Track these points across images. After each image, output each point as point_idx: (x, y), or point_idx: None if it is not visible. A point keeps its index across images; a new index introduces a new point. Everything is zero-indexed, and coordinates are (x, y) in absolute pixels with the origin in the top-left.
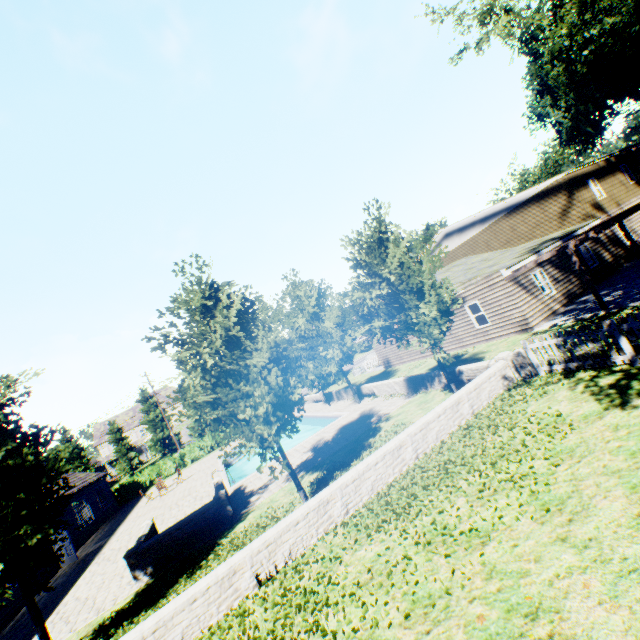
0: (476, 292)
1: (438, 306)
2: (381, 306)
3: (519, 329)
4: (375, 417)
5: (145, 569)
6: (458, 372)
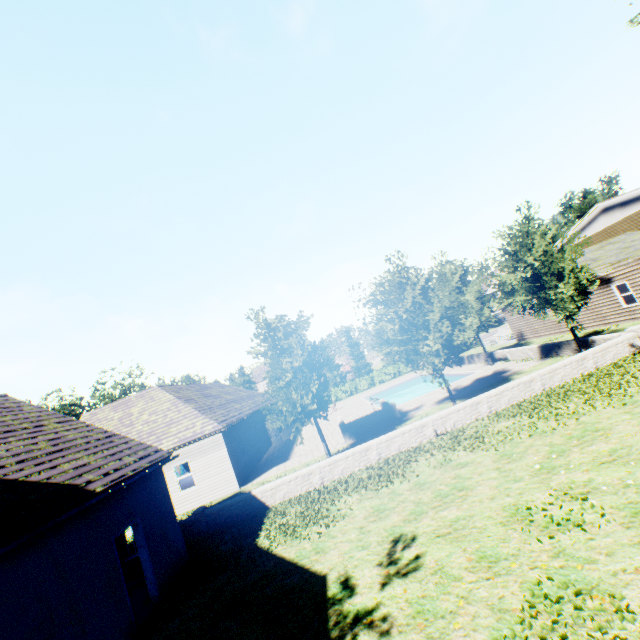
0: (625, 273)
1: (575, 287)
2: (523, 285)
3: None
4: (508, 373)
5: (350, 436)
6: (590, 341)
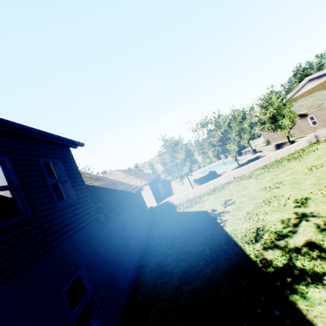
0: (313, 112)
1: (289, 120)
2: (268, 120)
3: None
4: (261, 156)
5: (198, 183)
6: (295, 141)
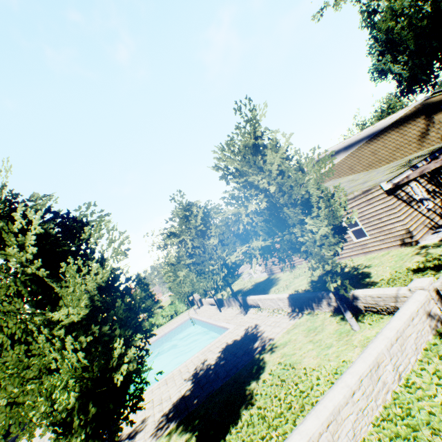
0: (353, 207)
1: (332, 221)
2: (260, 223)
3: (402, 242)
4: (259, 341)
5: None
6: (352, 297)
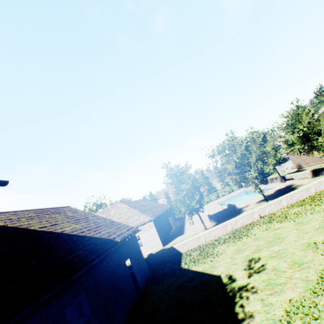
0: None
1: None
2: (298, 140)
3: None
4: (294, 185)
5: (213, 221)
6: None
